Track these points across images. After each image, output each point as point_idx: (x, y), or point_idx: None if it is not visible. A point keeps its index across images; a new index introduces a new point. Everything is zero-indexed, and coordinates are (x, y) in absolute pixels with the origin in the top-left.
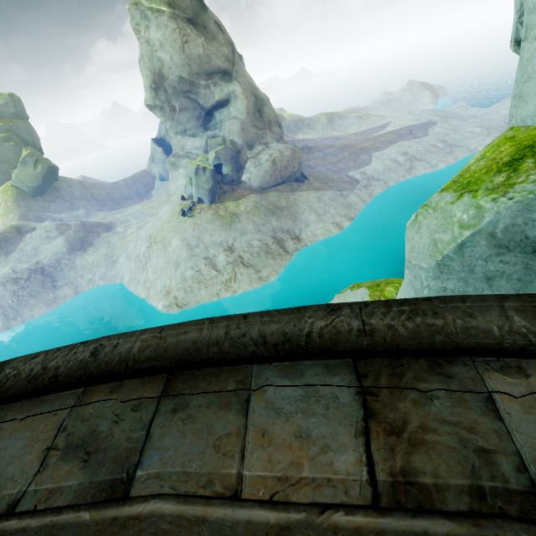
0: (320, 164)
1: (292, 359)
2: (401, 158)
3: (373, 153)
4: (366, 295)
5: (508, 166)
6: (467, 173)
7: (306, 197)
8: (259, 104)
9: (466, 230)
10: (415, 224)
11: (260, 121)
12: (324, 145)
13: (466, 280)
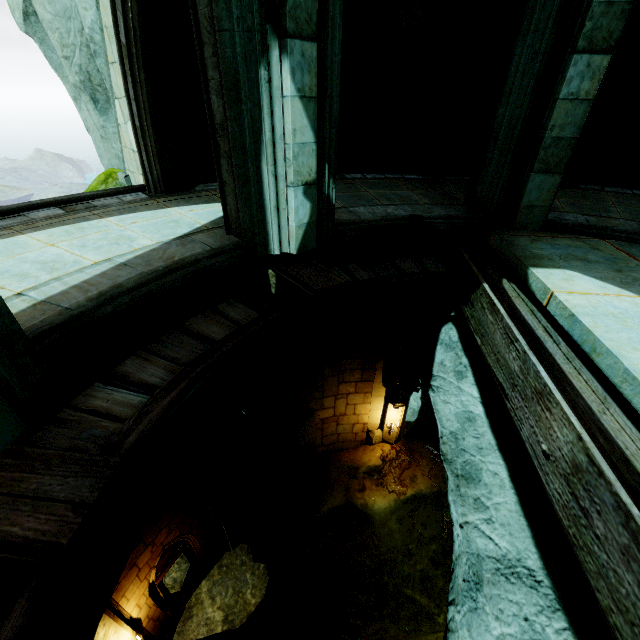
0: None
1: (35, 210)
2: None
3: None
4: None
5: (105, 181)
6: (91, 187)
7: None
8: None
9: None
10: None
11: None
12: None
13: None
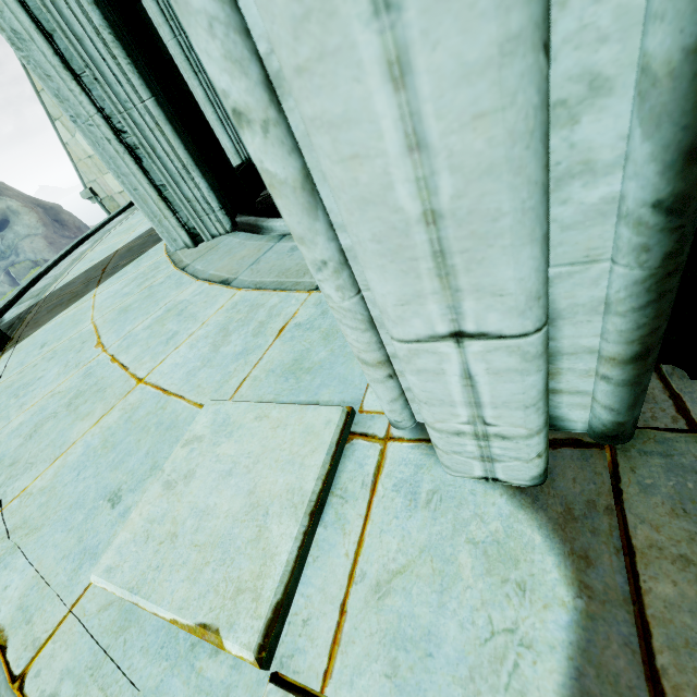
0: None
1: None
2: None
3: None
4: None
5: None
6: None
7: None
8: (51, 214)
9: None
10: None
11: (66, 231)
12: None
13: None
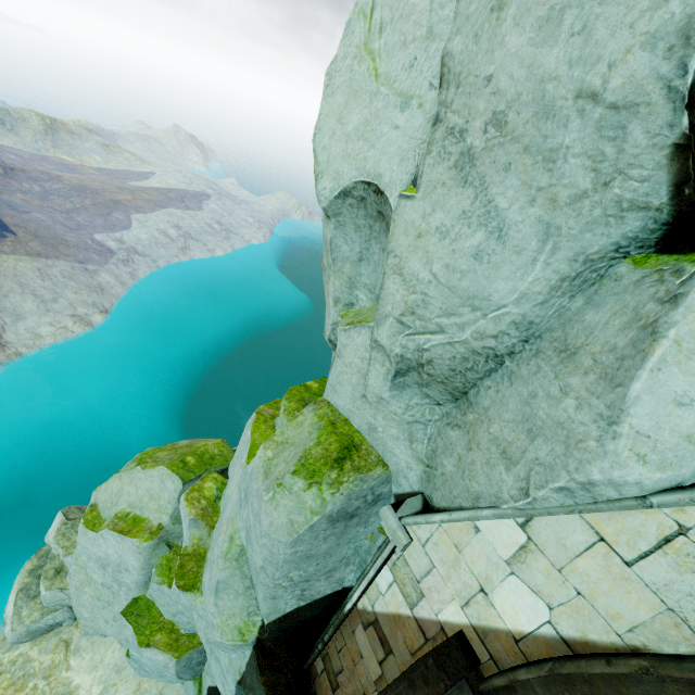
0: (37, 207)
1: None
2: (173, 232)
3: (133, 214)
4: (168, 476)
5: (337, 463)
6: (311, 459)
7: (14, 266)
8: None
9: (315, 516)
10: (274, 501)
11: None
12: (42, 172)
13: (313, 543)
